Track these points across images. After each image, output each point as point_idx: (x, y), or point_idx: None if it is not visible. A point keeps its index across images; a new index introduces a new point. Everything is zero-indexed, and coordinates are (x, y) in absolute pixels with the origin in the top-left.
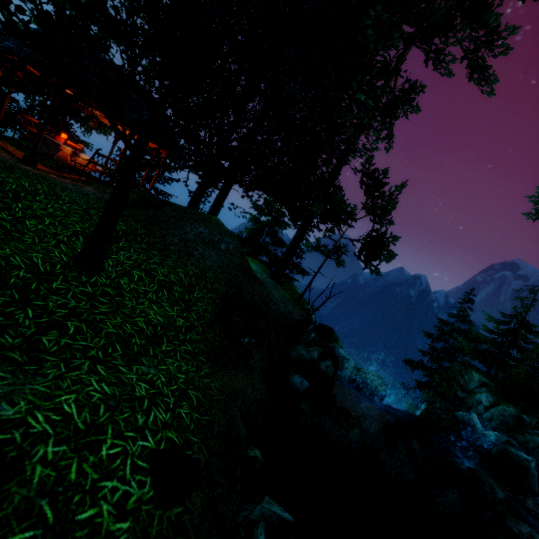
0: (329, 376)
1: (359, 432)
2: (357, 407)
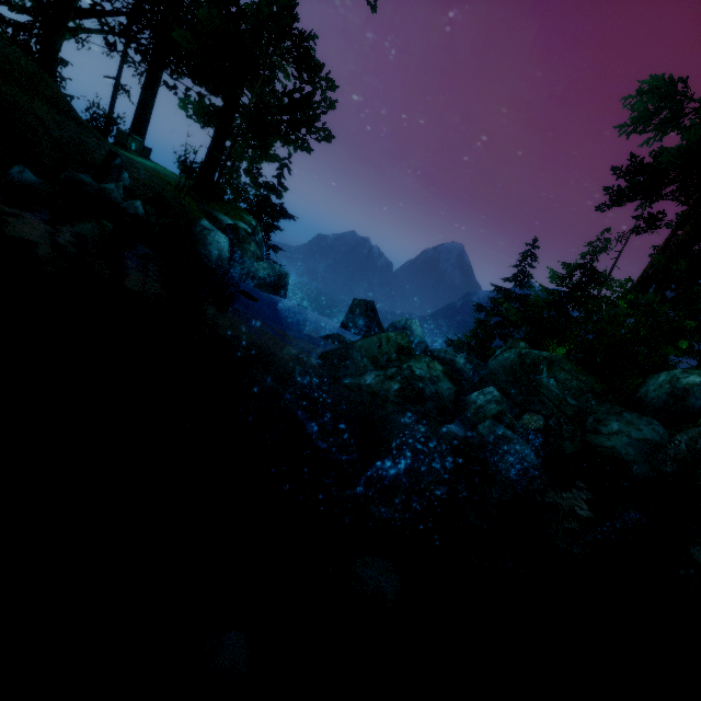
0: (129, 213)
1: (92, 228)
2: (227, 292)
